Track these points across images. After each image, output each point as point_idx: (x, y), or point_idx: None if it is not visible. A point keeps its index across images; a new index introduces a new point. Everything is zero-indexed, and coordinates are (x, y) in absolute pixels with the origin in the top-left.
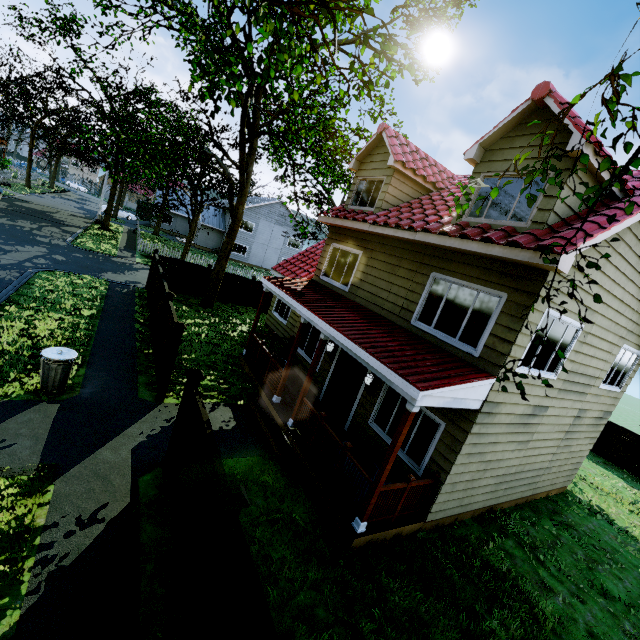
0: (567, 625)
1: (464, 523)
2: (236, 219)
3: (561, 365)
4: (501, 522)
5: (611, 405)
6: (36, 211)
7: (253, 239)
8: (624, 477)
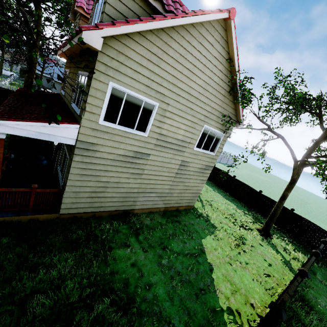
0: (117, 260)
1: (100, 217)
2: (32, 62)
3: (148, 128)
4: (130, 218)
5: (210, 162)
6: None
7: None
8: (238, 205)
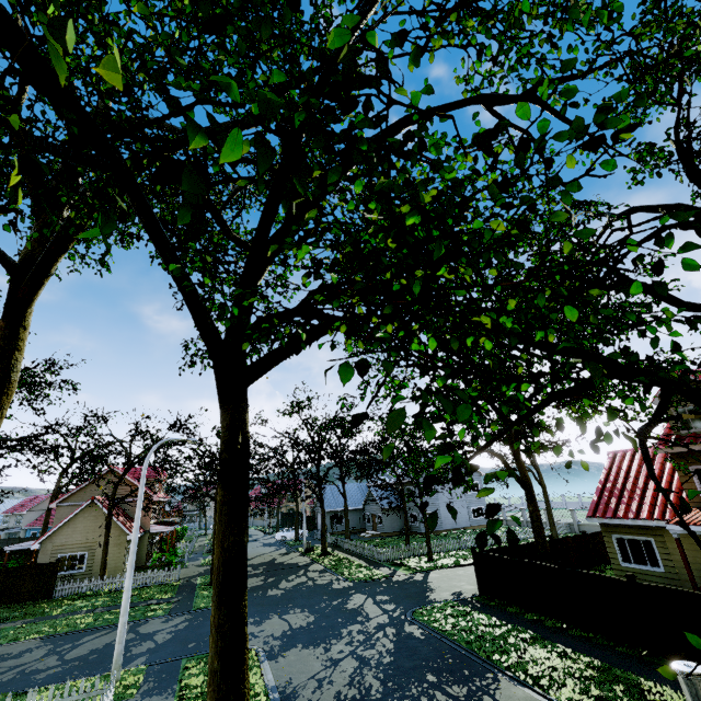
0: None
1: None
2: (529, 485)
3: None
4: None
5: None
6: (269, 564)
7: (437, 501)
8: None
